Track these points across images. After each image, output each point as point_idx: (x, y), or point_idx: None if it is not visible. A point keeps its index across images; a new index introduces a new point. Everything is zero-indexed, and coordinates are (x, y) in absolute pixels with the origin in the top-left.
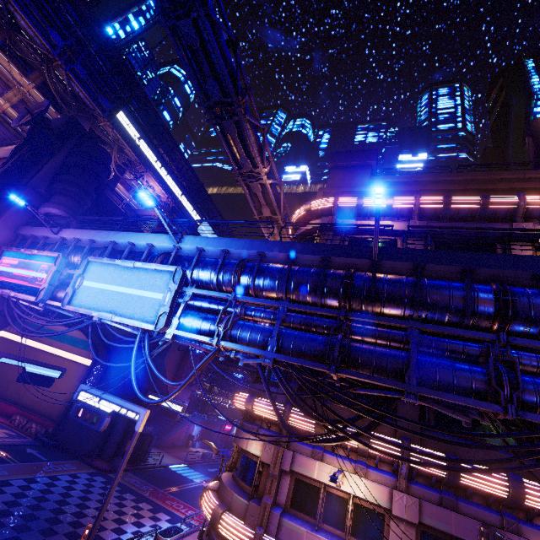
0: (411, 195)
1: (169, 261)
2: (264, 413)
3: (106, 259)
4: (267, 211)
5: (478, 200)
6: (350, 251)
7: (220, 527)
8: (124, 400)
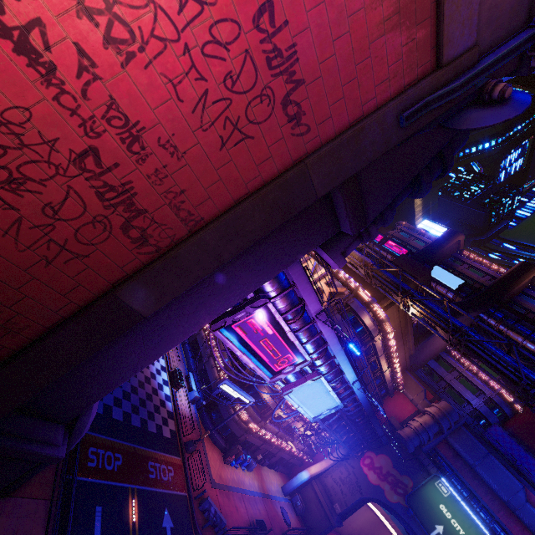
0: (398, 326)
1: (341, 389)
2: (287, 402)
3: (328, 385)
4: (376, 283)
5: (397, 362)
6: (370, 412)
7: (249, 425)
8: (246, 393)
